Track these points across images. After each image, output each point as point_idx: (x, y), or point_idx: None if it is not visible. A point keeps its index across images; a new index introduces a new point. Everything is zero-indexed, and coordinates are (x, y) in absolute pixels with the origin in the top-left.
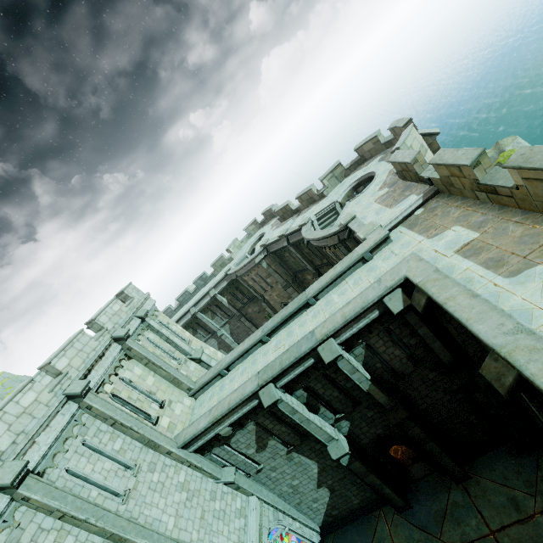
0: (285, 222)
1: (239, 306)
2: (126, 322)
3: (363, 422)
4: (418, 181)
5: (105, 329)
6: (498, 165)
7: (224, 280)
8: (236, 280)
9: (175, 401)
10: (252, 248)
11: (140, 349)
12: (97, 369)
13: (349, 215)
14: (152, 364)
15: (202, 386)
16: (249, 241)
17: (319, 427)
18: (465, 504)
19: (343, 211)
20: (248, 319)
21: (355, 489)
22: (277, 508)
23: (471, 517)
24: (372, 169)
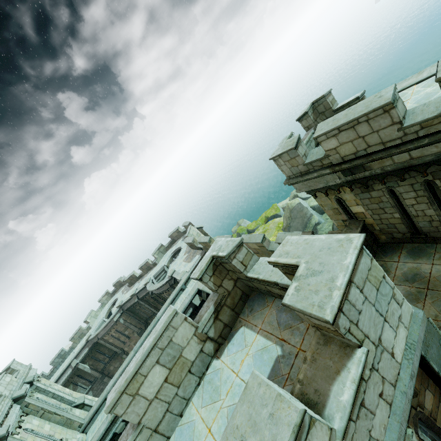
0: (133, 286)
1: (101, 368)
2: (19, 388)
3: None
4: (198, 249)
5: (4, 395)
6: (238, 233)
7: (85, 347)
8: (97, 343)
9: (70, 438)
10: (108, 313)
11: (36, 402)
12: (6, 424)
13: (172, 271)
14: (47, 413)
15: (92, 416)
16: (104, 309)
17: None
18: None
19: (169, 269)
20: (110, 377)
21: None
22: None
23: None
24: (179, 245)
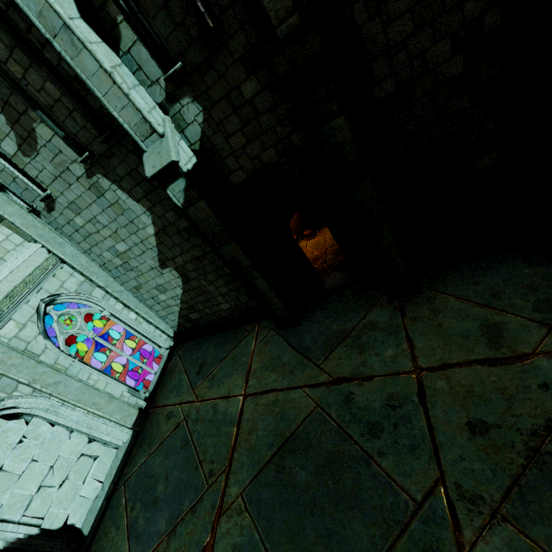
0: None
1: None
2: None
3: (233, 118)
4: None
5: None
6: None
7: None
8: None
9: None
10: None
11: None
12: None
13: None
14: None
15: None
16: None
17: (104, 69)
18: (389, 327)
19: None
20: None
21: (222, 285)
22: (91, 280)
23: (389, 346)
24: None
